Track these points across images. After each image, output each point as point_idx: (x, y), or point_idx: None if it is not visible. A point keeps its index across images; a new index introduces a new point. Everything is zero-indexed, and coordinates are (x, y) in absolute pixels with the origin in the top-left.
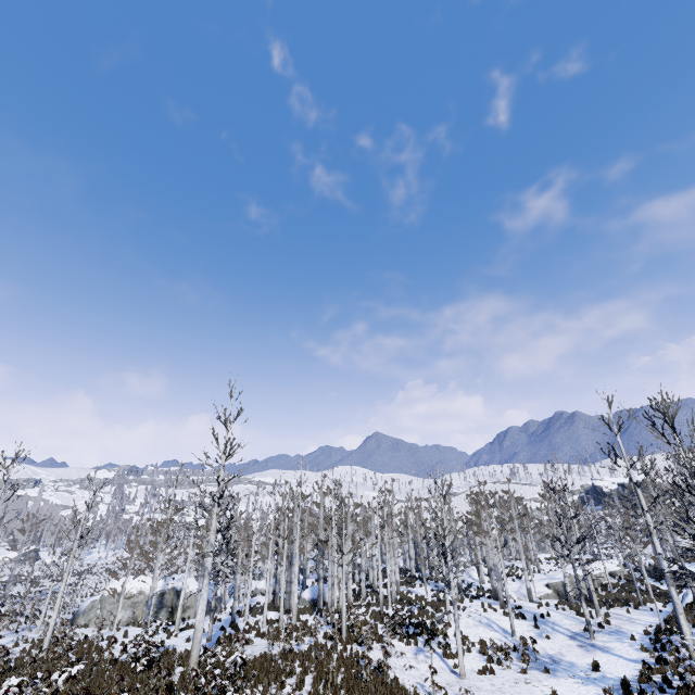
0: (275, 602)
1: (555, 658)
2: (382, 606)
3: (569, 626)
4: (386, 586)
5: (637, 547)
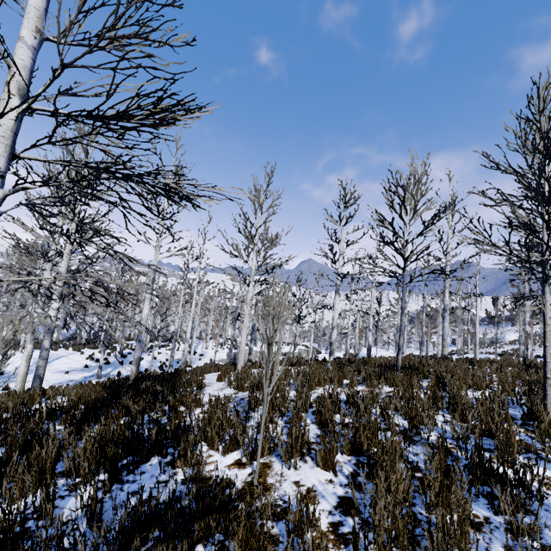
0: (14, 335)
1: (7, 382)
2: (20, 340)
3: (122, 371)
4: (127, 340)
5: (381, 348)
